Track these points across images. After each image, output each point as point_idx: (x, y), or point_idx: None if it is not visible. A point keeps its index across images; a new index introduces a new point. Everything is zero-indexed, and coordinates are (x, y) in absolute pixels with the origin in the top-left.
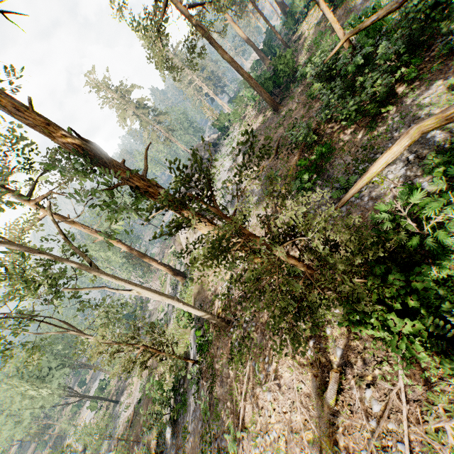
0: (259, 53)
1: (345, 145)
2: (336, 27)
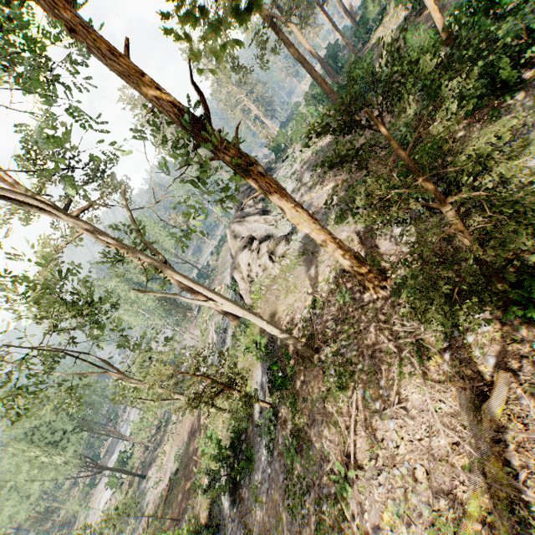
0: (325, 65)
1: (458, 140)
2: (436, 17)
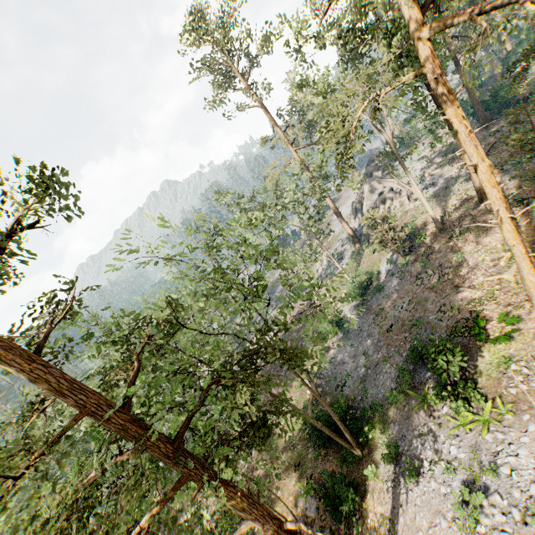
0: None
1: None
2: None
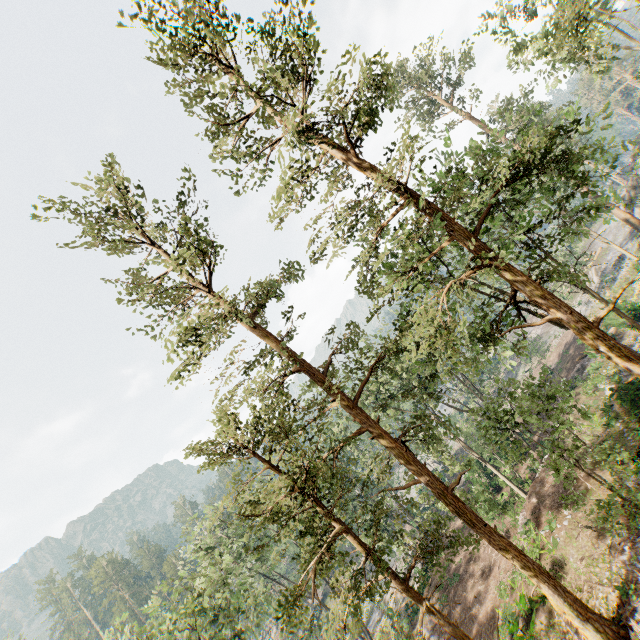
0: None
1: None
2: None
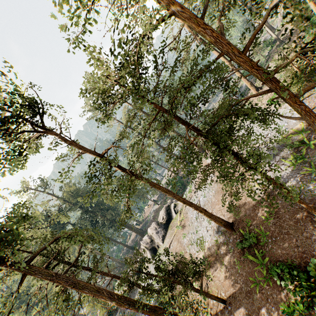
0: None
1: None
2: None
